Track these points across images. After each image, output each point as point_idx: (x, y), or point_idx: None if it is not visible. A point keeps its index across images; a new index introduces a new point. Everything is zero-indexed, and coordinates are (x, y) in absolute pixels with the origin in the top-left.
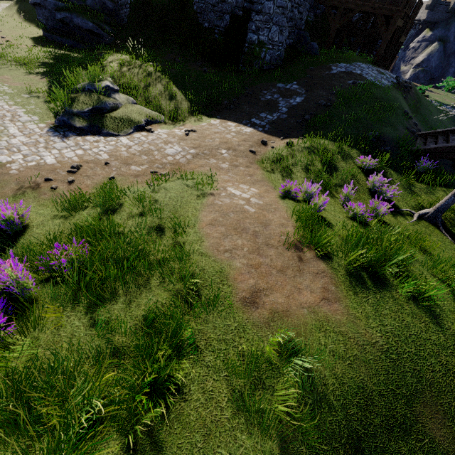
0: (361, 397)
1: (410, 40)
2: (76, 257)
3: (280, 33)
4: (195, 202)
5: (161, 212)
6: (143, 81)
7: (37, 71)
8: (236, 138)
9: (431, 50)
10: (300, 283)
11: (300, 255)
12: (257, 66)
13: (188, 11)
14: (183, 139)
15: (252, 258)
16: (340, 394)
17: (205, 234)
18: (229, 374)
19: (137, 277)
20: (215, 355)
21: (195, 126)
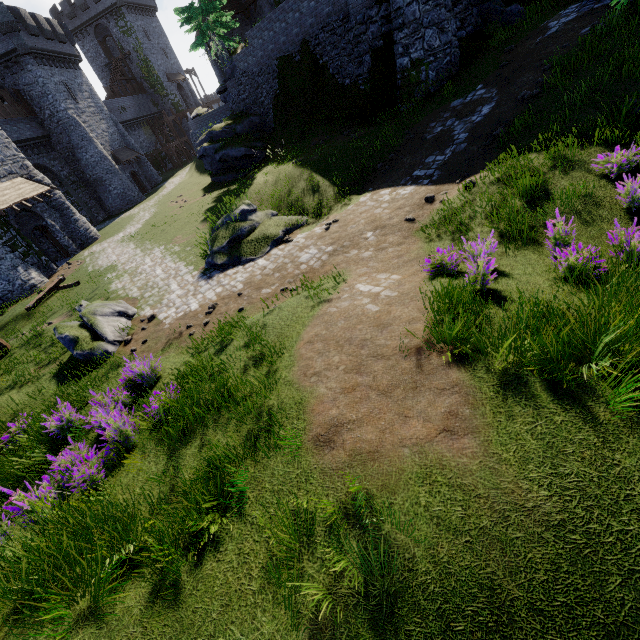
0: (485, 604)
1: None
2: (165, 403)
3: (440, 32)
4: (306, 317)
5: (265, 338)
6: (286, 185)
7: (201, 220)
8: (387, 210)
9: None
10: (410, 408)
11: (423, 364)
12: (419, 95)
13: (324, 80)
14: (321, 237)
15: (347, 379)
16: (437, 592)
17: (298, 357)
18: (272, 535)
19: (218, 418)
20: (263, 510)
21: (339, 214)
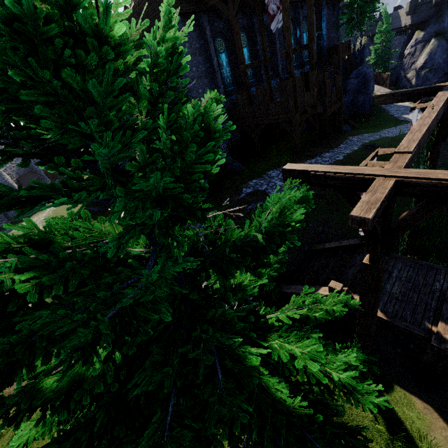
0: None
1: (404, 47)
2: None
3: None
4: None
5: None
6: None
7: None
8: None
9: (430, 49)
10: None
11: None
12: None
13: None
14: None
15: None
16: None
17: None
18: None
19: None
20: None
21: None
